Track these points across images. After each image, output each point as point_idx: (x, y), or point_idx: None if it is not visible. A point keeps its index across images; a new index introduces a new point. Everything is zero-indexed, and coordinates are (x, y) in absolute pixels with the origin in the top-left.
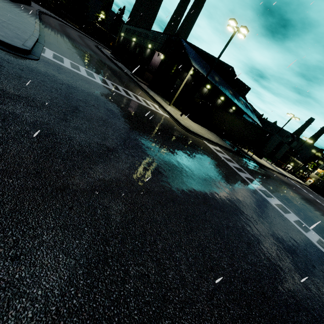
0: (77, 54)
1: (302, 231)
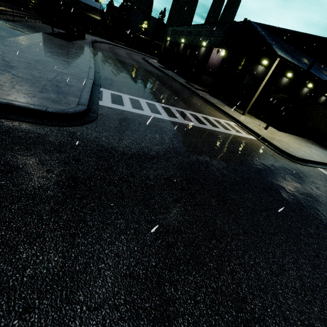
0: (132, 80)
1: None
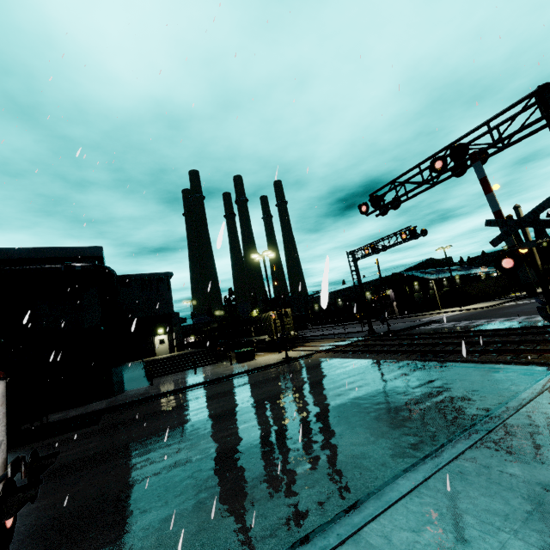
0: None
1: None
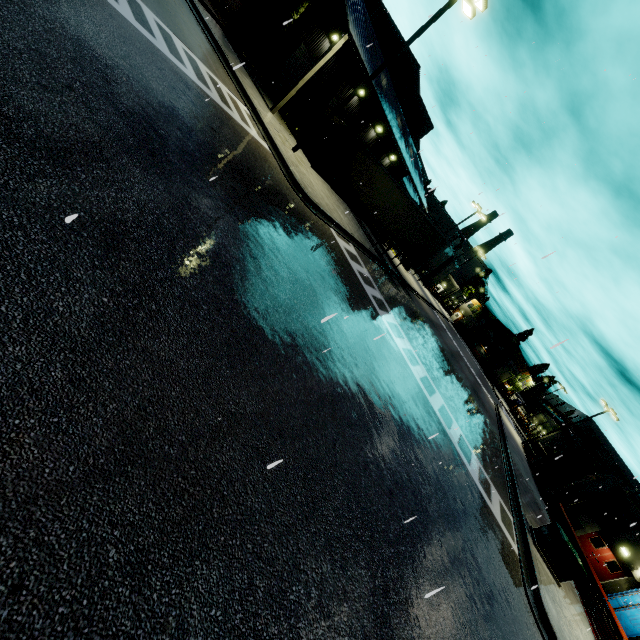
0: None
1: (446, 428)
